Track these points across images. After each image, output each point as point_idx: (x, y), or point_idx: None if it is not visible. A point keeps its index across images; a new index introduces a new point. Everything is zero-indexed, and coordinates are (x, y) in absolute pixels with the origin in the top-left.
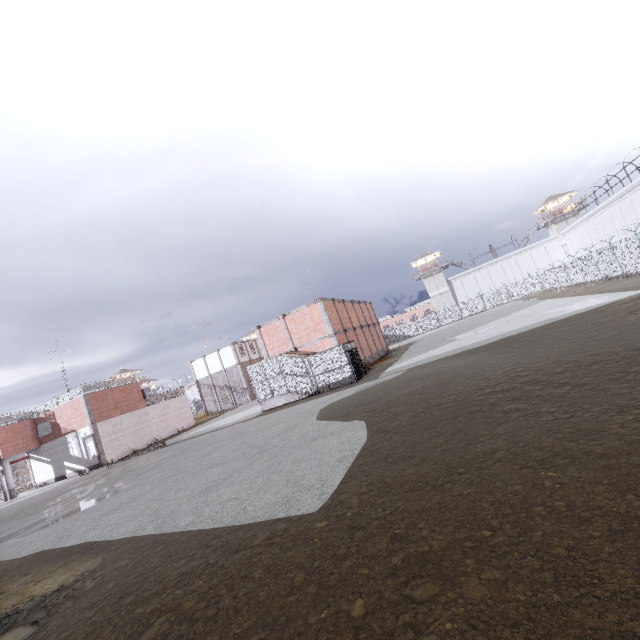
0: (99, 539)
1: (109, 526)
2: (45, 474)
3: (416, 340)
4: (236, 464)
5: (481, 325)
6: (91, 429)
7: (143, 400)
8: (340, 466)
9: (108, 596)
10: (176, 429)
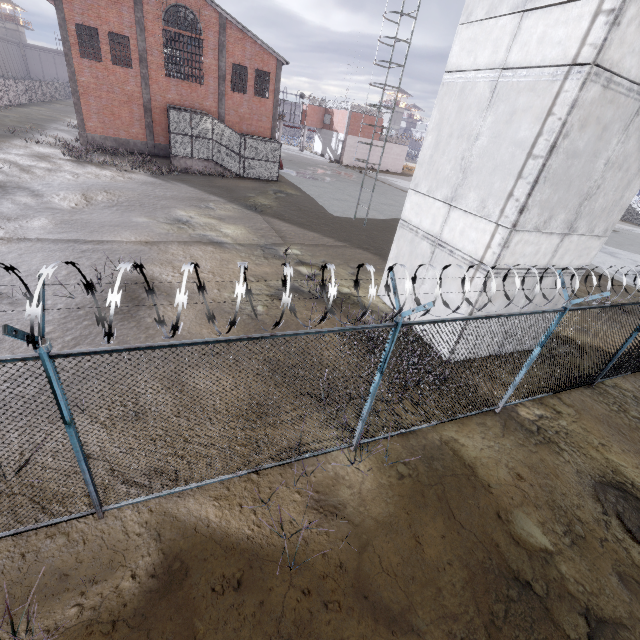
0: (305, 191)
1: (310, 189)
2: (318, 148)
3: (621, 231)
4: (352, 200)
5: (636, 253)
6: (344, 137)
7: (379, 135)
8: (357, 216)
9: (296, 200)
10: (387, 168)
